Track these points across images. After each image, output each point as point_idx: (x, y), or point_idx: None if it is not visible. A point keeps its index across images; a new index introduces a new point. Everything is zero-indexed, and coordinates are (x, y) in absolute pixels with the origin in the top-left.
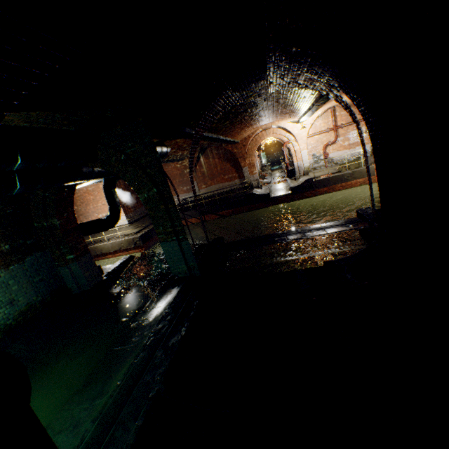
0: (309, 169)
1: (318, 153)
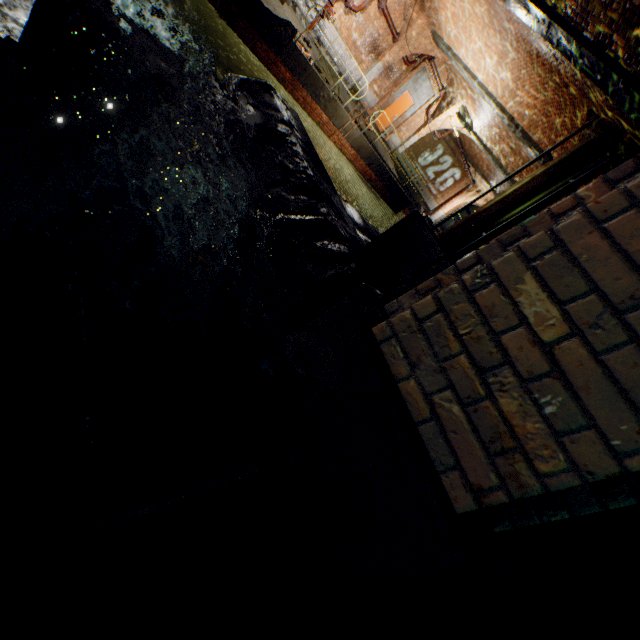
0: None
1: None
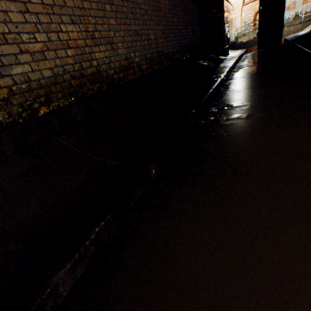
0: (239, 35)
1: (249, 21)
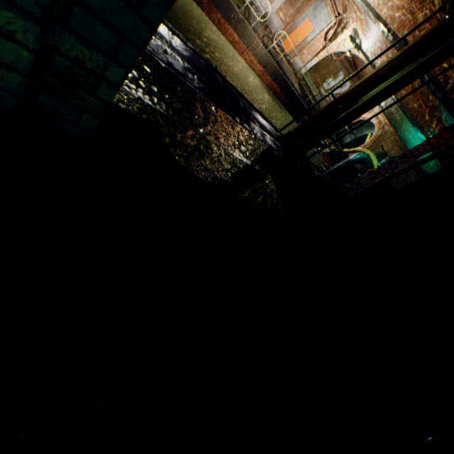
0: None
1: None
